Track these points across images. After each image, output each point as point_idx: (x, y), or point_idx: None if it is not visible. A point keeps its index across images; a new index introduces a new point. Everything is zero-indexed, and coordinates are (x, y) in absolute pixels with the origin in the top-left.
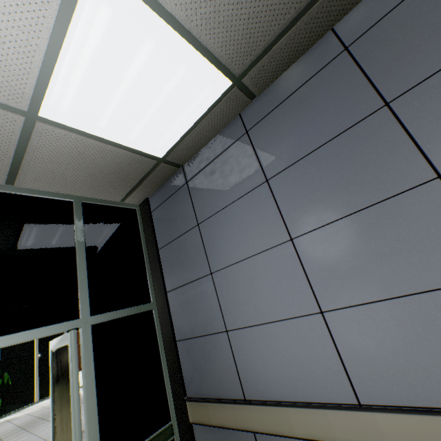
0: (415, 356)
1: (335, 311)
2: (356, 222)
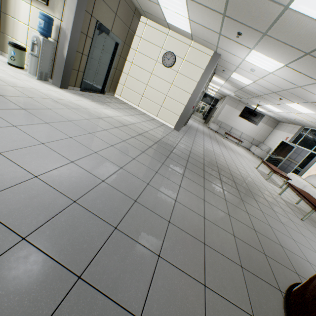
0: None
1: None
2: None
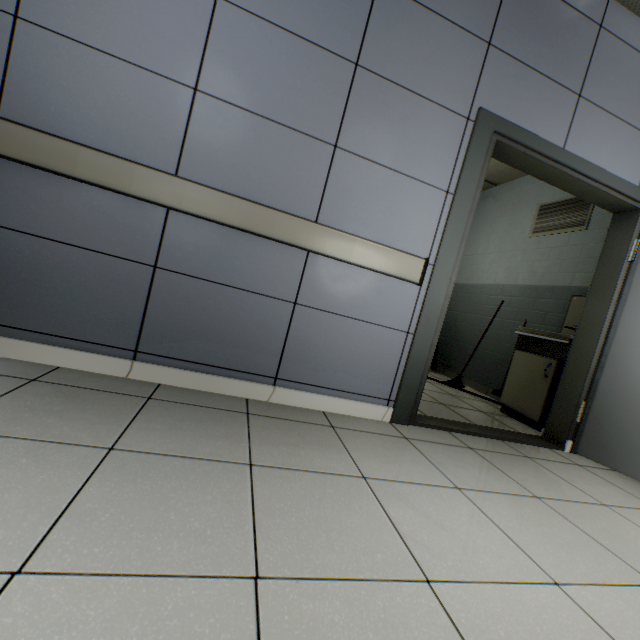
0: (249, 164)
1: (211, 97)
2: (288, 43)
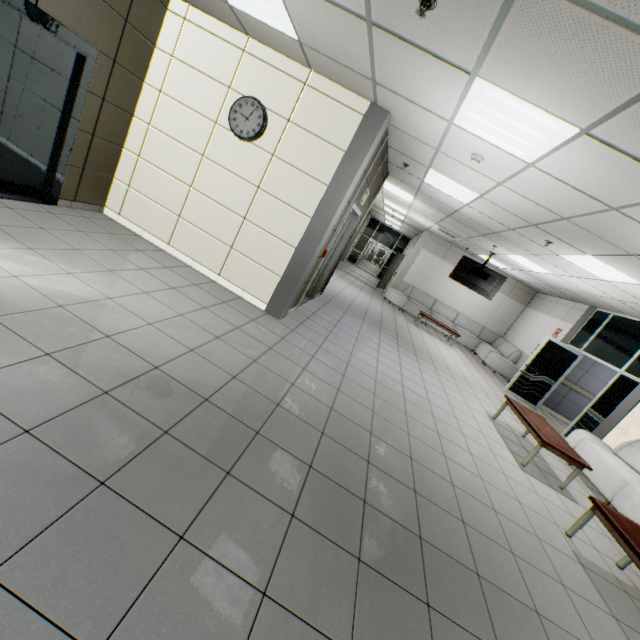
0: None
1: None
2: None
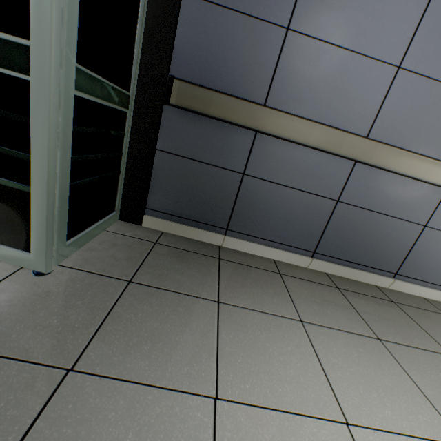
0: (423, 124)
1: (409, 72)
2: None
